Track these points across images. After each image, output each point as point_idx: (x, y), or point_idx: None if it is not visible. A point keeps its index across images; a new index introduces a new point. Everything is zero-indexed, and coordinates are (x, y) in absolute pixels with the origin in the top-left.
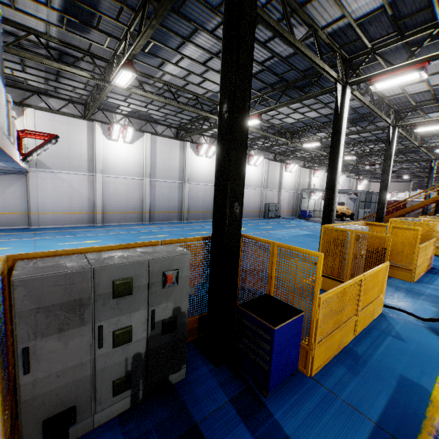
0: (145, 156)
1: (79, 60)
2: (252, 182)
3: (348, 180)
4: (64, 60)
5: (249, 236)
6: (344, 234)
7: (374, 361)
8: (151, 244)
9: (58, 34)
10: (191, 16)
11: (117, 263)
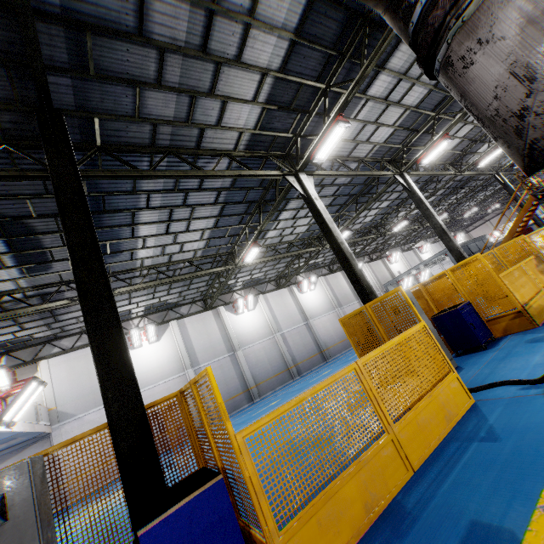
0: (177, 346)
1: (62, 293)
2: (318, 309)
3: (437, 245)
4: (49, 300)
5: (181, 388)
6: (362, 315)
7: (430, 512)
8: None
9: (29, 283)
10: (120, 207)
11: None
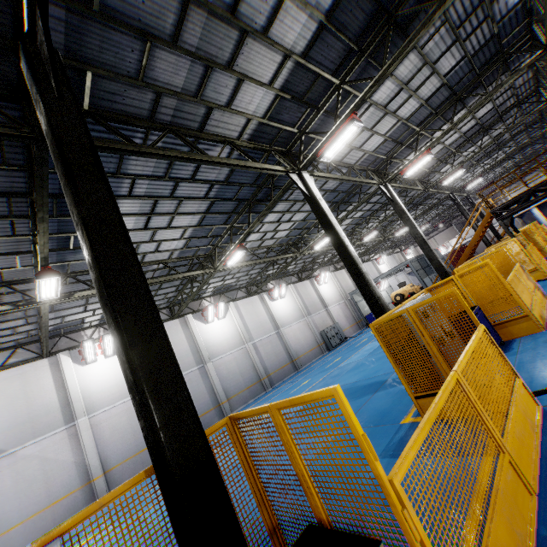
0: None
1: (0, 296)
2: (289, 318)
3: (391, 257)
4: None
5: (239, 414)
6: (401, 320)
7: None
8: None
9: None
10: None
11: None
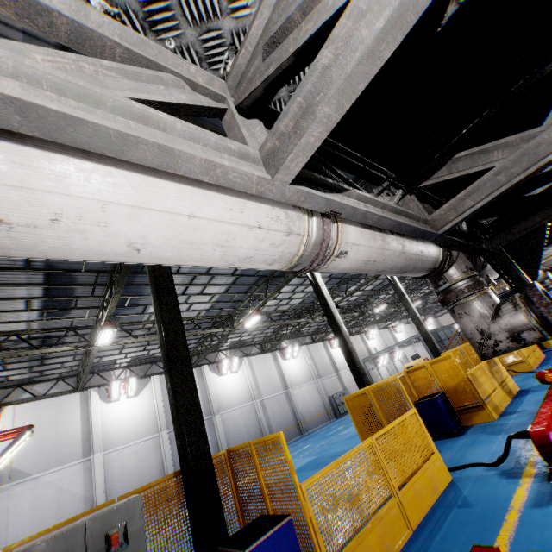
0: (156, 404)
1: (64, 337)
2: (299, 378)
3: (410, 326)
4: (48, 343)
5: (232, 448)
6: (364, 397)
7: None
8: (104, 506)
9: (40, 325)
10: None
11: (44, 539)
